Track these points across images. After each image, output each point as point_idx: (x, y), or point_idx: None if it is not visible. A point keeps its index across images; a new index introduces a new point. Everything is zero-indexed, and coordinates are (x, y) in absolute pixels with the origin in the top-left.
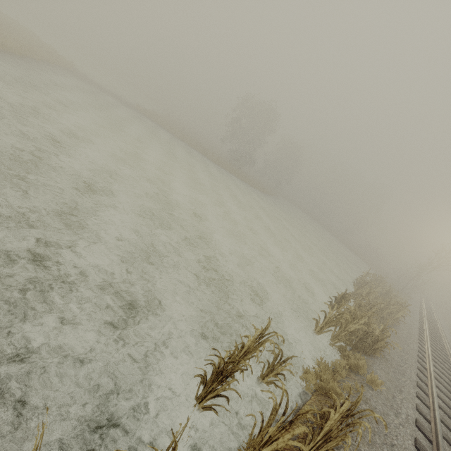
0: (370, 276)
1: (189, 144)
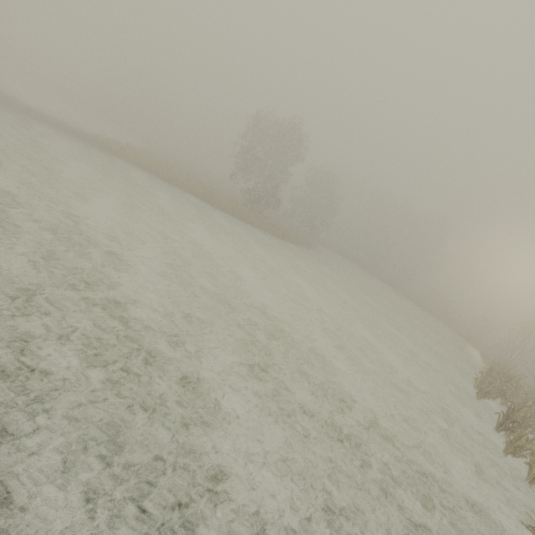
0: (495, 373)
1: (183, 186)
